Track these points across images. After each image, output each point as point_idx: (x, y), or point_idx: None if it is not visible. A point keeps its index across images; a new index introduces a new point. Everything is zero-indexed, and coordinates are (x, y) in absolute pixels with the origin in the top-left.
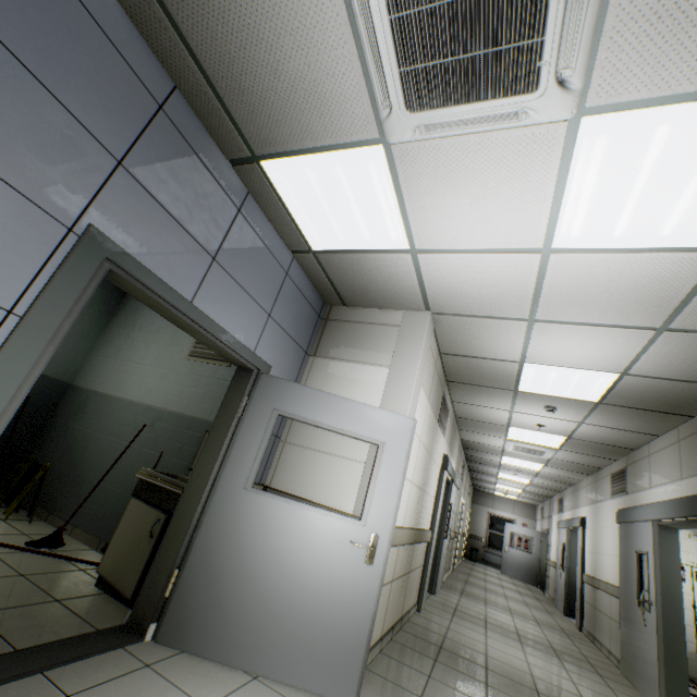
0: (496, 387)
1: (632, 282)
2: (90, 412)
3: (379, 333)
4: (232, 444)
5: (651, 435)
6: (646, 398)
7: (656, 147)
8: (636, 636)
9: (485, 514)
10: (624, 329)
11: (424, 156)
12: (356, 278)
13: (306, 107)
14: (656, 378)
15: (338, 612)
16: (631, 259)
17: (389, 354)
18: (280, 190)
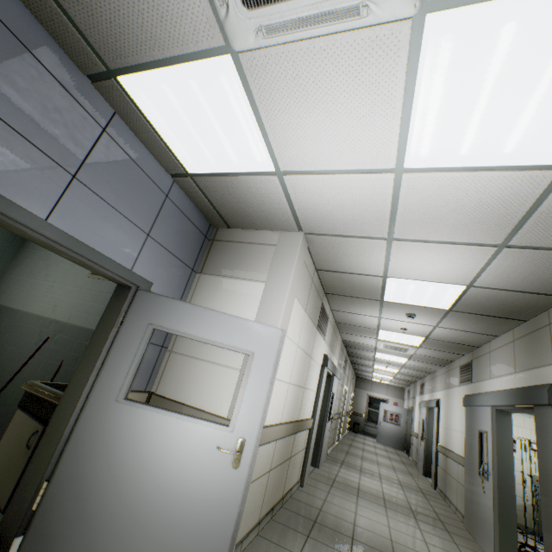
0: (365, 298)
1: (477, 201)
2: (1, 326)
3: (258, 252)
4: (108, 358)
5: (492, 335)
6: (488, 306)
7: (502, 50)
8: (477, 499)
9: (365, 396)
10: (470, 246)
11: (272, 66)
12: (233, 201)
13: (144, 7)
14: (496, 289)
15: (203, 515)
16: (476, 178)
17: (266, 270)
18: (144, 109)
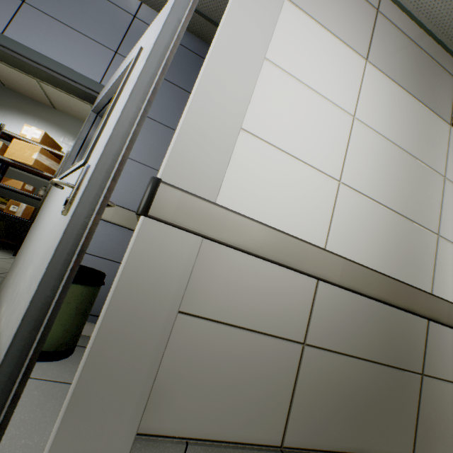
0: None
1: None
2: None
3: None
4: None
5: None
6: None
7: None
8: None
9: None
10: None
11: None
12: None
13: None
14: None
15: (21, 294)
16: None
17: None
18: None
